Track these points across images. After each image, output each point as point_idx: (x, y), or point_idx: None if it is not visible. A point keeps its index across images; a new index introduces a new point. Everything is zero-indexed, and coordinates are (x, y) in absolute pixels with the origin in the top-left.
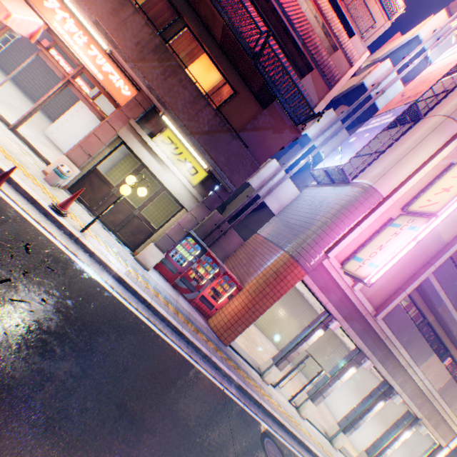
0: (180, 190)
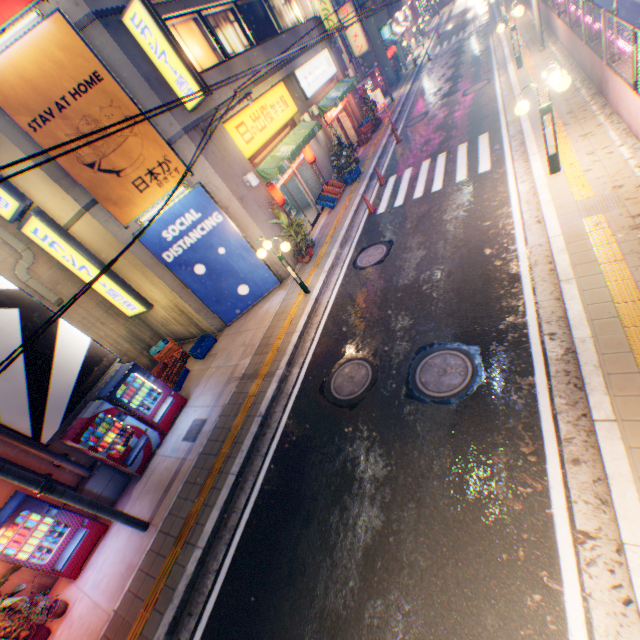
0: (410, 18)
